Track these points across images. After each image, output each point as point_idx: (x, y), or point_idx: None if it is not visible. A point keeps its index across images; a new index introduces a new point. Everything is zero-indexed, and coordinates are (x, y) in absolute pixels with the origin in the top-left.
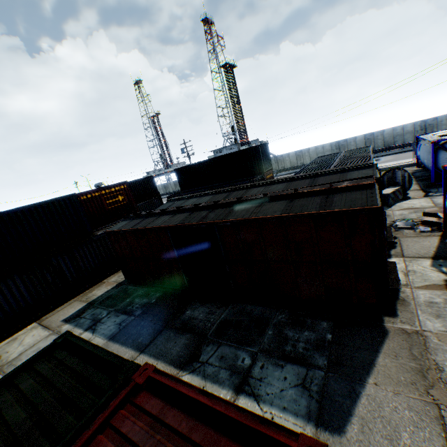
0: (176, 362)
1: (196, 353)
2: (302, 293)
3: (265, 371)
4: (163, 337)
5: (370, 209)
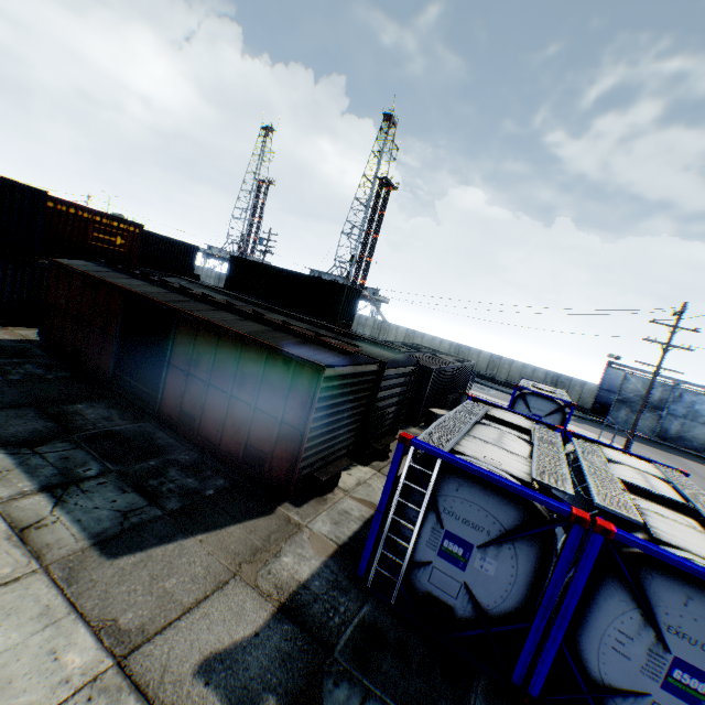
0: (4, 438)
1: (41, 442)
2: (224, 440)
3: (101, 488)
4: (17, 412)
5: (316, 364)
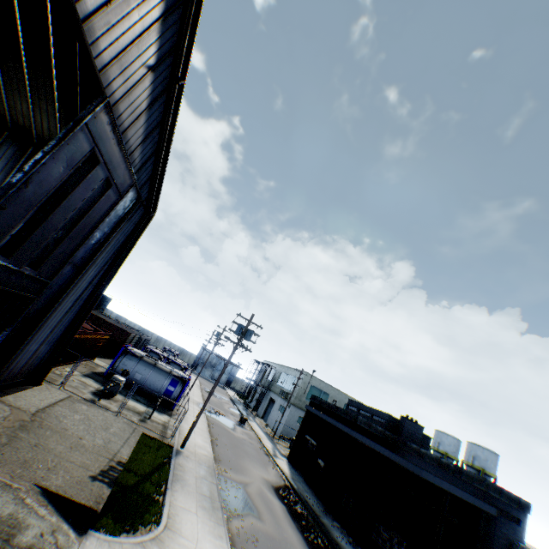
0: None
1: None
2: None
3: None
4: None
5: (130, 332)
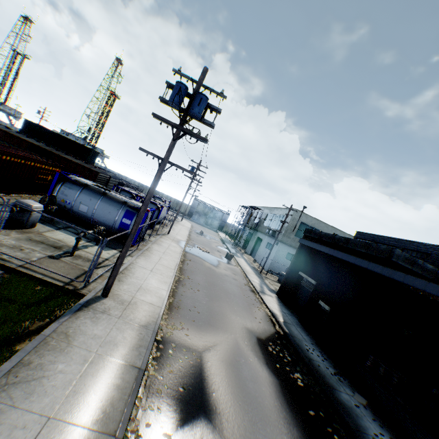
0: None
1: None
2: None
3: None
4: None
5: (97, 172)
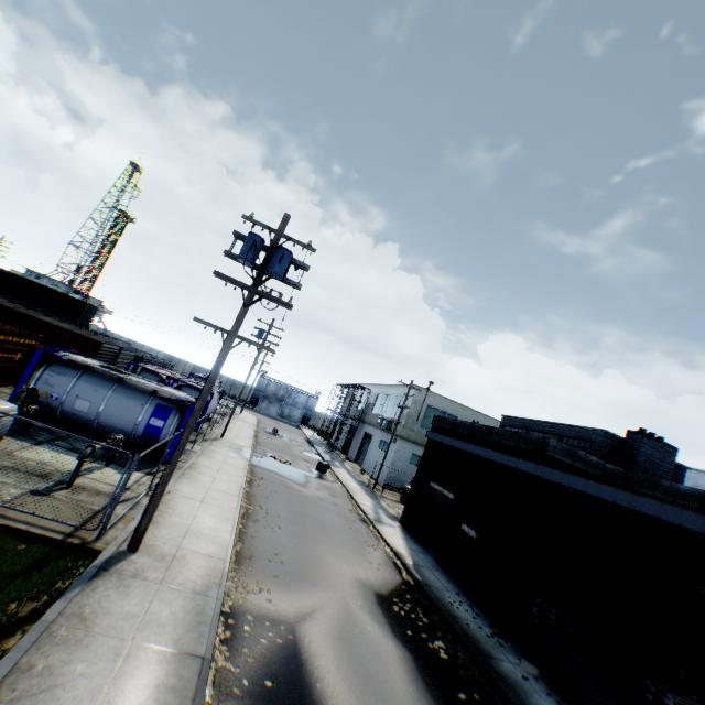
0: None
1: None
2: None
3: None
4: None
5: (101, 342)
